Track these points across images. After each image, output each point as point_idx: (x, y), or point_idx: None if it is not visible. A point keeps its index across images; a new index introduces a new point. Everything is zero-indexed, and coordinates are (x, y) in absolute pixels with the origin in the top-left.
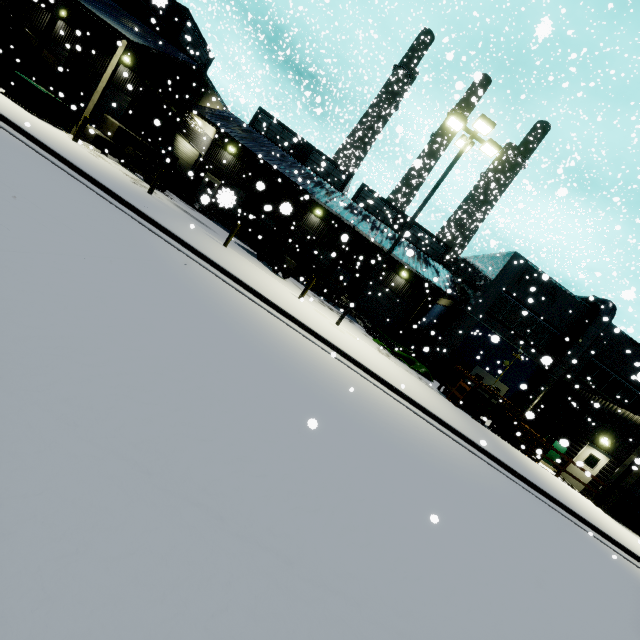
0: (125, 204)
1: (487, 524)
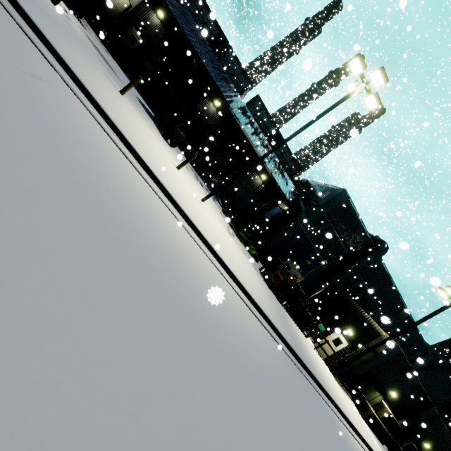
0: None
1: (279, 450)
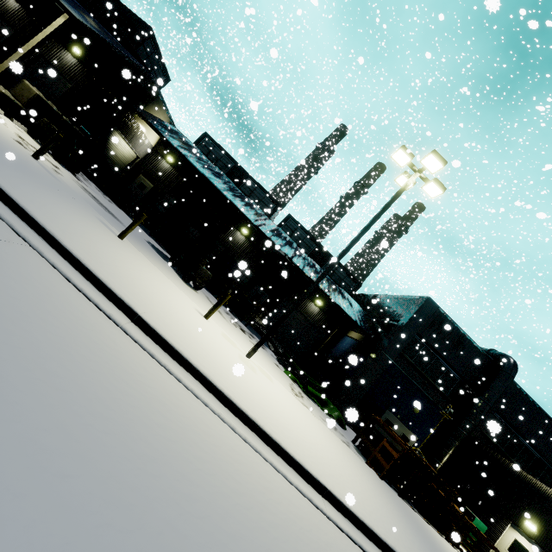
0: None
1: None
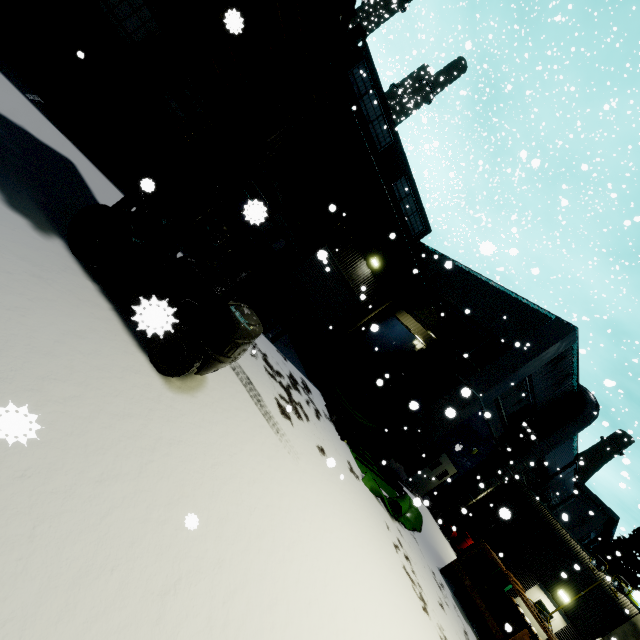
0: None
1: None
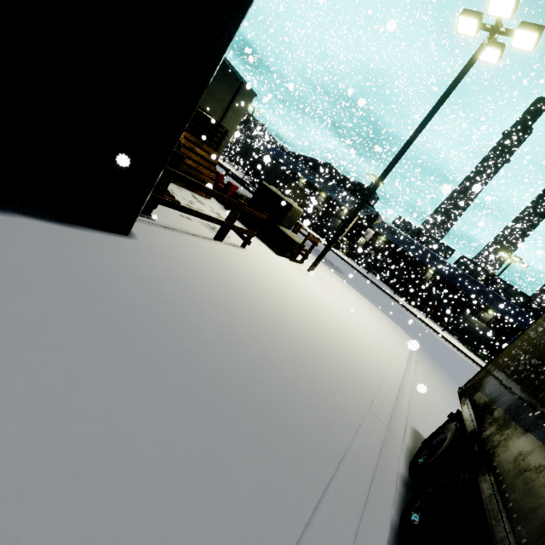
0: (375, 284)
1: None
